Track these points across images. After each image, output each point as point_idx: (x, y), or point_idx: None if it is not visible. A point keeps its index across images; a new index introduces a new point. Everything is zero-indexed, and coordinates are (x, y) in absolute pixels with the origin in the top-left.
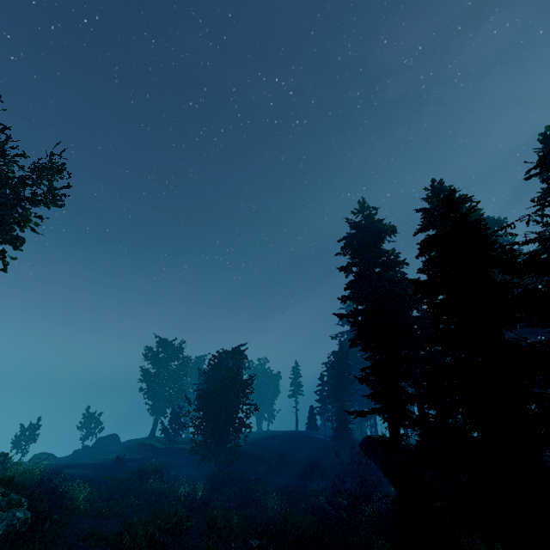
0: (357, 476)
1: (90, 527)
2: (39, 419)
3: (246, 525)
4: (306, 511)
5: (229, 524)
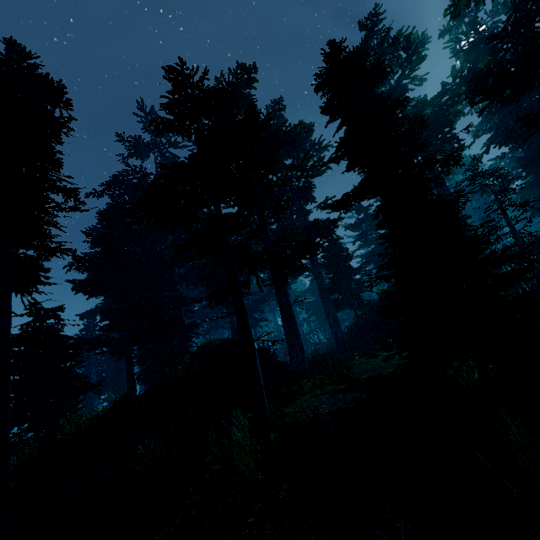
0: None
1: None
2: None
3: None
4: None
5: None
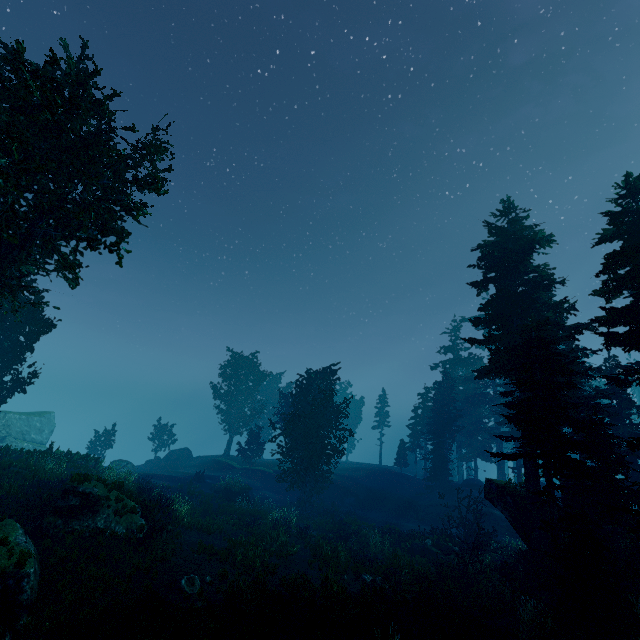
0: (465, 522)
1: (200, 541)
2: (113, 426)
3: (352, 558)
4: (411, 552)
5: (337, 555)
